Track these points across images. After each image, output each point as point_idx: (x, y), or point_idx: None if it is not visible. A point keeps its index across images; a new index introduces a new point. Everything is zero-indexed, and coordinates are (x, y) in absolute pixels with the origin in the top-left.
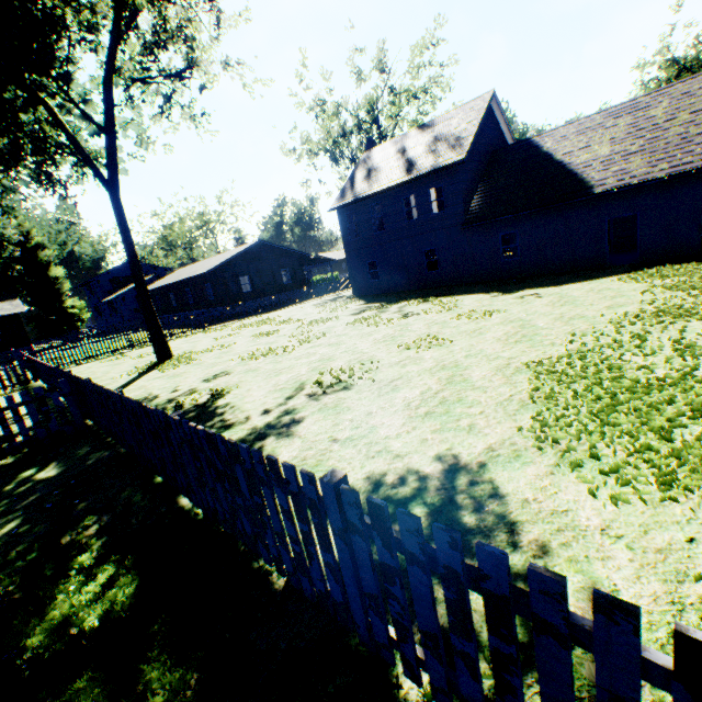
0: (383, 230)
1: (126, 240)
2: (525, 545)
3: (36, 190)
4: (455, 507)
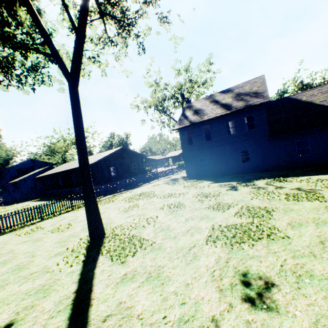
0: (210, 140)
1: (78, 124)
2: None
3: None
4: None
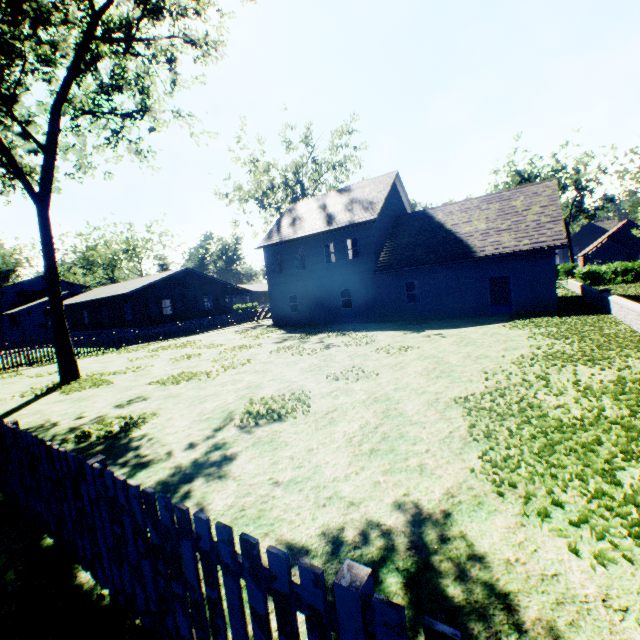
0: (304, 269)
1: (48, 254)
2: (531, 628)
3: None
4: (434, 573)
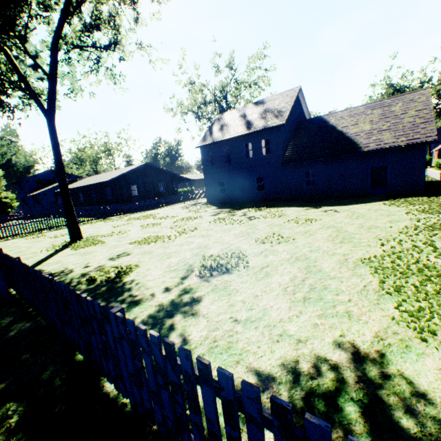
0: (230, 163)
1: (56, 153)
2: None
3: None
4: (385, 406)
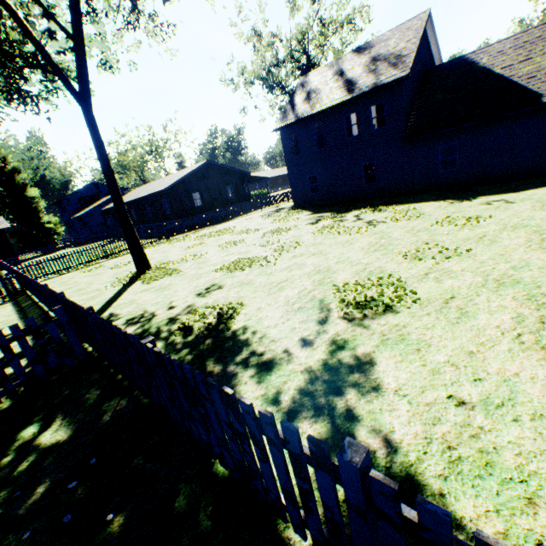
0: (323, 147)
1: (101, 155)
2: None
3: (8, 114)
4: None
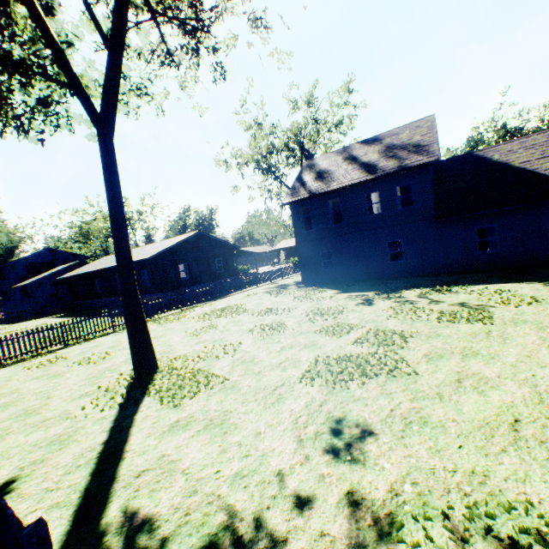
0: (341, 223)
1: (114, 197)
2: None
3: None
4: None
